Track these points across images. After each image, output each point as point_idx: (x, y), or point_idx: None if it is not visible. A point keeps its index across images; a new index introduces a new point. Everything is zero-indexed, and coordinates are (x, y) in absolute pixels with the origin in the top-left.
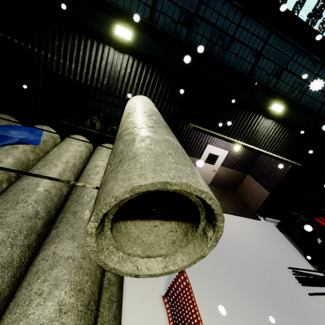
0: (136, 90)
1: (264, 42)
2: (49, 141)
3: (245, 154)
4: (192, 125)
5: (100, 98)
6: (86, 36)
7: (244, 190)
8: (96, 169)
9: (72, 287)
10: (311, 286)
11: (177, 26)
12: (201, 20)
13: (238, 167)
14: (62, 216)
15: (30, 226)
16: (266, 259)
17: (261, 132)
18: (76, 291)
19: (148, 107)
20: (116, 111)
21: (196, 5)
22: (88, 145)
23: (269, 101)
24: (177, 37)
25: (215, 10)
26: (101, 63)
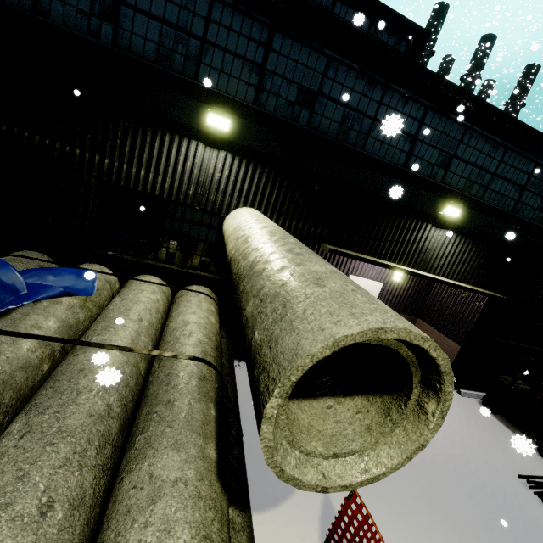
0: (238, 200)
1: (419, 122)
2: (104, 288)
3: (410, 286)
4: (327, 246)
5: (183, 216)
6: (163, 130)
7: None
8: (187, 328)
9: (193, 532)
10: None
11: (295, 109)
12: (328, 99)
13: (402, 308)
14: (147, 410)
15: (103, 432)
16: (479, 464)
17: (433, 250)
18: (201, 539)
19: (271, 225)
20: (207, 233)
21: (319, 81)
22: (165, 290)
23: (439, 202)
24: (296, 123)
25: (345, 86)
26: (185, 165)
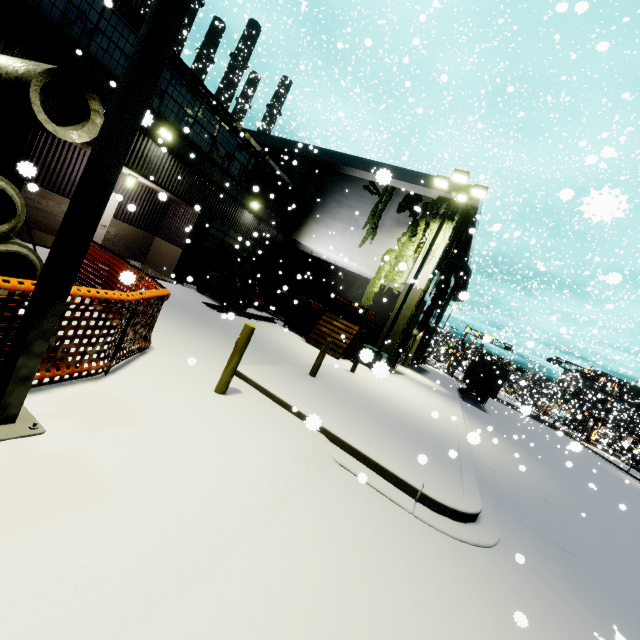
0: None
1: None
2: None
3: (147, 205)
4: None
5: None
6: None
7: (154, 258)
8: None
9: None
10: (220, 310)
11: None
12: None
13: (141, 225)
14: None
15: None
16: (181, 298)
17: (156, 163)
18: None
19: None
20: None
21: None
22: None
23: (157, 124)
24: None
25: None
26: None
